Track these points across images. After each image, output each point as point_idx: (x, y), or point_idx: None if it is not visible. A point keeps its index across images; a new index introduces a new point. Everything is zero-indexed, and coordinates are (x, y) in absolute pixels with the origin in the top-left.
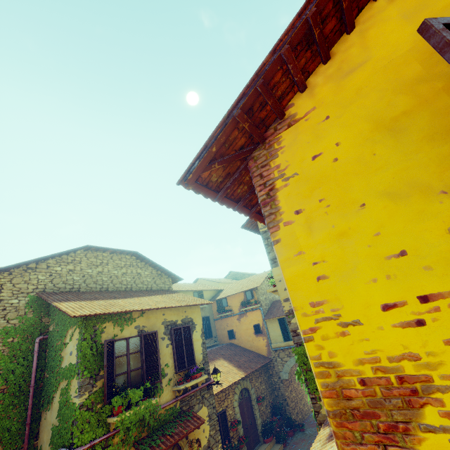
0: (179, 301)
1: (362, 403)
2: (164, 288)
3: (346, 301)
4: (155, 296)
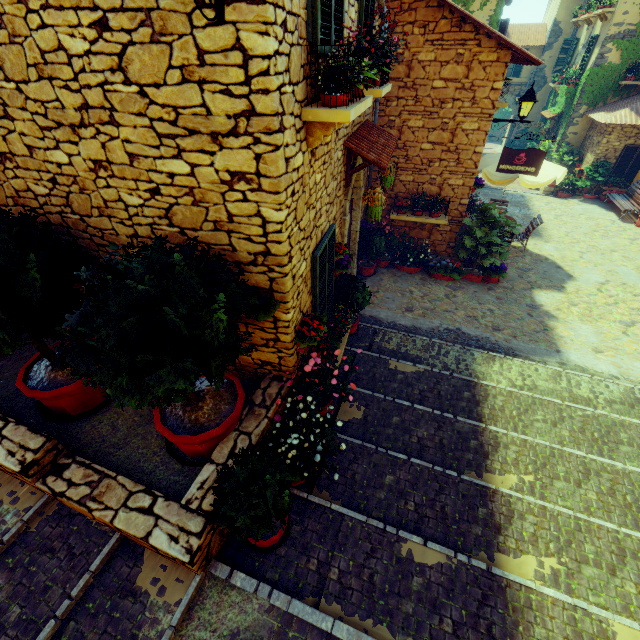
0: None
1: None
2: None
3: None
4: None
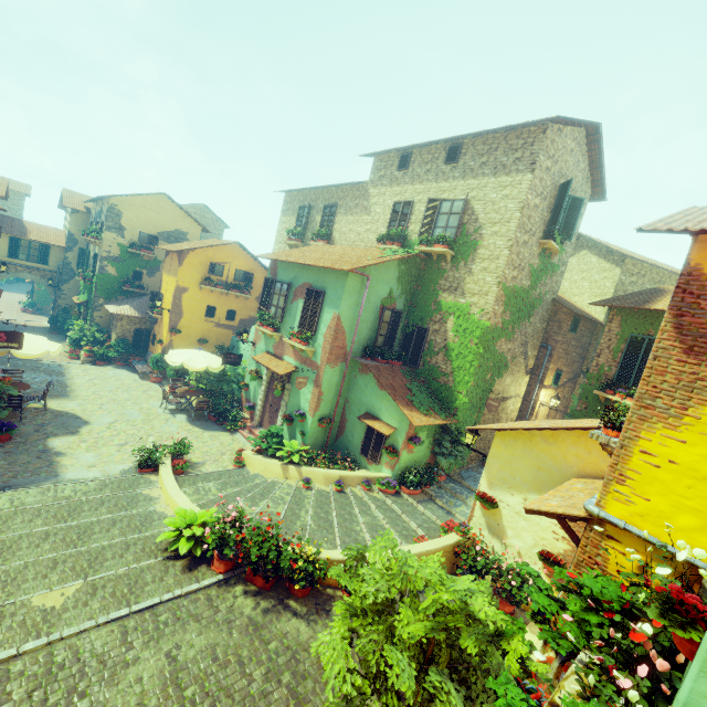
0: None
1: (180, 290)
2: None
3: (185, 280)
4: None
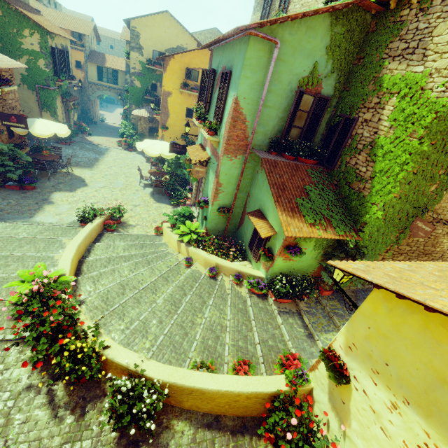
0: (63, 33)
1: (166, 94)
2: (26, 2)
3: (169, 85)
4: (40, 16)
